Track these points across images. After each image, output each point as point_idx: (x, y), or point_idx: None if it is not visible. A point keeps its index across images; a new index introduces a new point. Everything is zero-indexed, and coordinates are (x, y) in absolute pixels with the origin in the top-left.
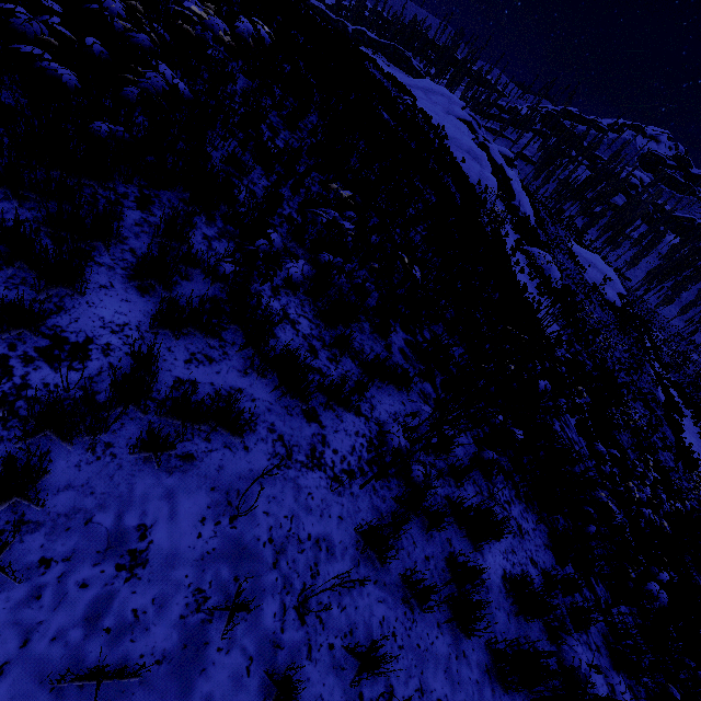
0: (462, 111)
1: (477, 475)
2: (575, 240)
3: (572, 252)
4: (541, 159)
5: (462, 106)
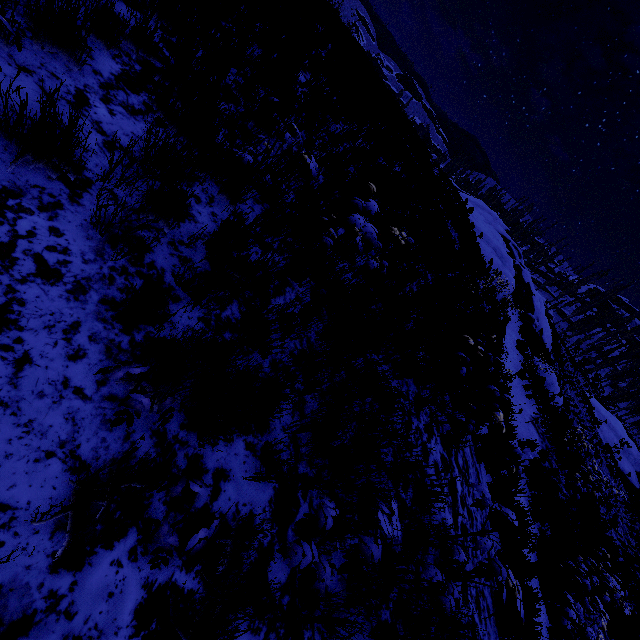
0: (504, 230)
1: (5, 150)
2: (596, 396)
3: (588, 400)
4: (577, 312)
5: (506, 229)
